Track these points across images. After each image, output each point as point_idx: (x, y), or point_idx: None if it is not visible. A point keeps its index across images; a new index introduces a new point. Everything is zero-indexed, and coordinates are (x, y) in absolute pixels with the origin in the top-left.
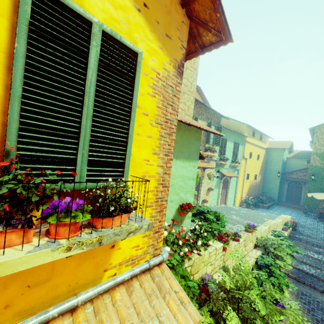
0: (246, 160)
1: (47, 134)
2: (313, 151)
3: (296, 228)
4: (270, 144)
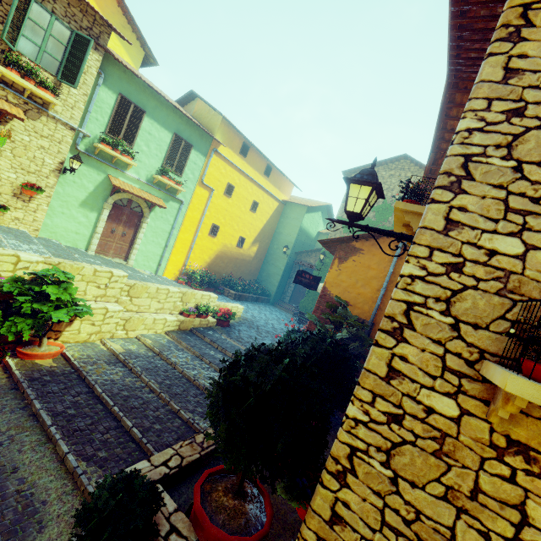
0: (212, 193)
1: None
2: (339, 213)
3: (236, 325)
4: (294, 199)
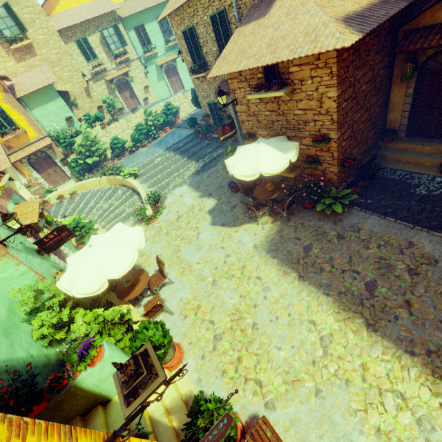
0: None
1: None
2: None
3: None
4: None
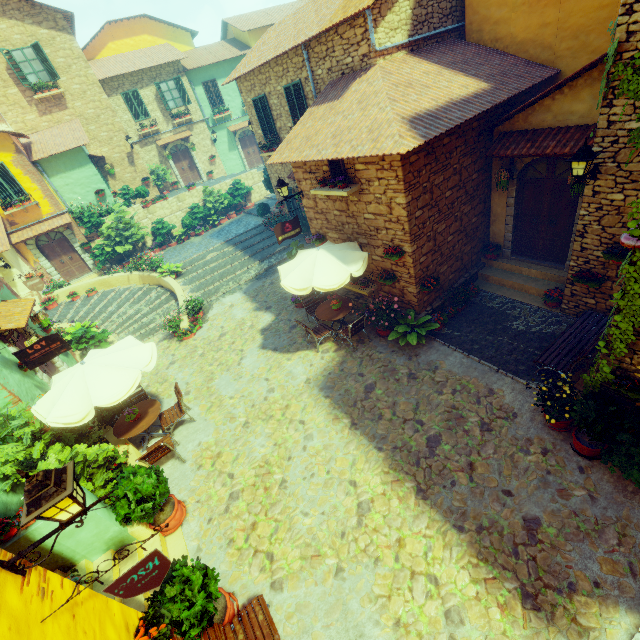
0: None
1: (3, 192)
2: None
3: None
4: None
